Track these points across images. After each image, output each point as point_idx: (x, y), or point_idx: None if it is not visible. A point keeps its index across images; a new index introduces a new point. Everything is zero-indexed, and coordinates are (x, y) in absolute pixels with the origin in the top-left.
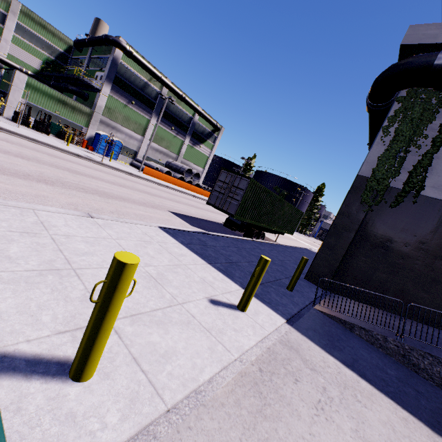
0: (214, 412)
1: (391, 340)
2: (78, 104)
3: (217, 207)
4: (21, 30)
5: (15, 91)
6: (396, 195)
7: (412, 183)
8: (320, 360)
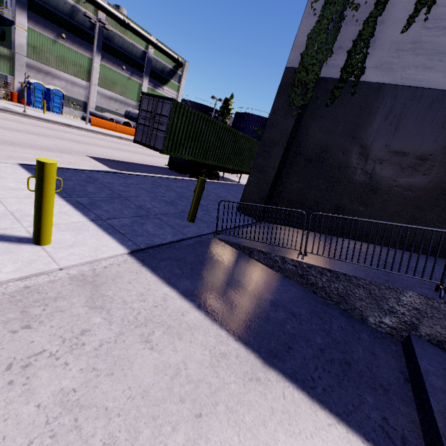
0: None
1: (289, 261)
2: None
3: (144, 144)
4: None
5: None
6: (332, 89)
7: (351, 66)
8: (137, 293)
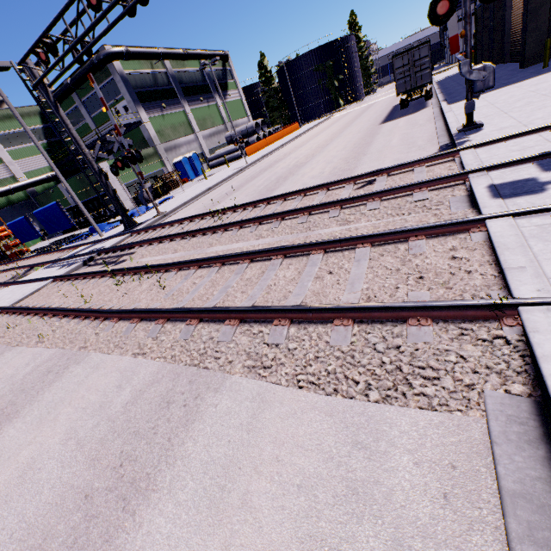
0: None
1: None
2: (143, 152)
3: (410, 90)
4: (4, 141)
5: (114, 183)
6: None
7: None
8: None
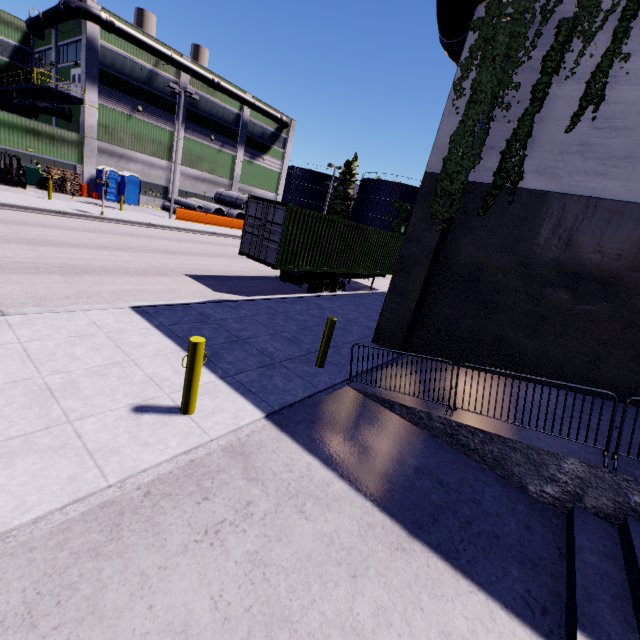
0: (8, 561)
1: (436, 418)
2: (57, 130)
3: (253, 257)
4: None
5: None
6: (484, 196)
7: (505, 171)
8: (282, 463)
